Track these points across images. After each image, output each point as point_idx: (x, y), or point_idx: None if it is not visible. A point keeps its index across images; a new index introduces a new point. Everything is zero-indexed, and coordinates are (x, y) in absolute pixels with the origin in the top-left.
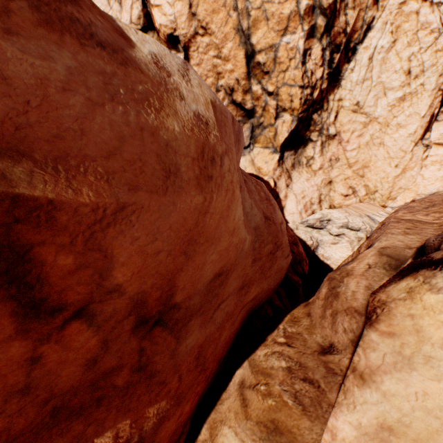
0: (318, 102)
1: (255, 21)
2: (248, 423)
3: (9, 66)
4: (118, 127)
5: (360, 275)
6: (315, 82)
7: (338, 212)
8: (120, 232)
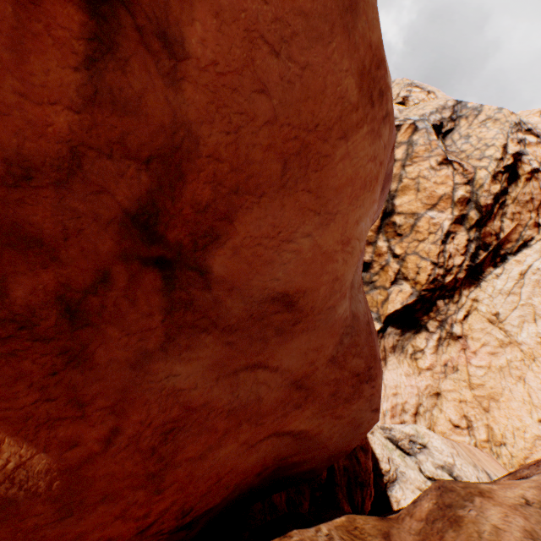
0: (449, 289)
1: (405, 187)
2: None
3: None
4: None
5: (511, 506)
6: (451, 266)
7: (441, 440)
8: None
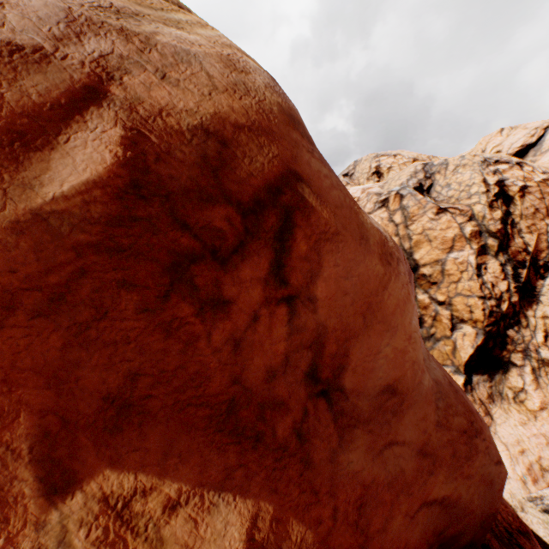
0: (511, 316)
1: (417, 242)
2: None
3: (311, 163)
4: (341, 200)
5: None
6: (499, 294)
7: None
8: (331, 251)
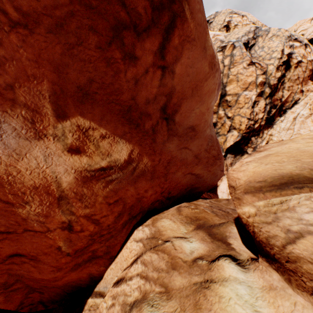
0: (257, 131)
1: (231, 80)
2: (180, 216)
3: None
4: (201, 22)
5: None
6: (257, 119)
7: None
8: (188, 49)
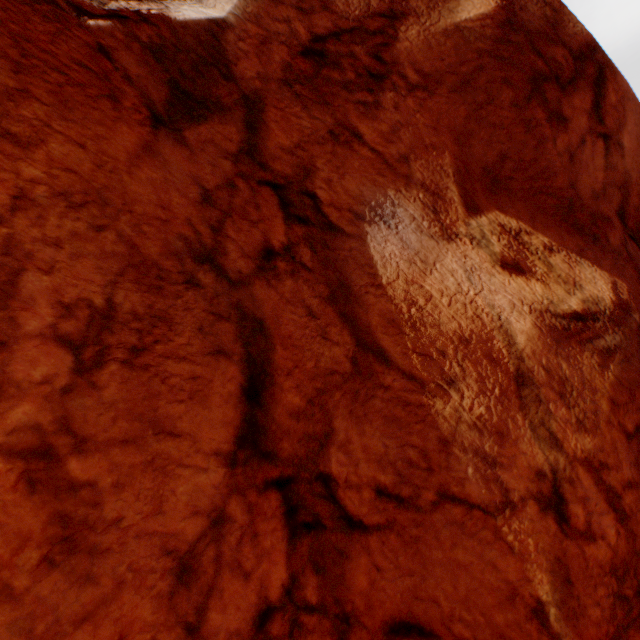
0: None
1: None
2: None
3: None
4: None
5: None
6: None
7: None
8: (631, 111)
